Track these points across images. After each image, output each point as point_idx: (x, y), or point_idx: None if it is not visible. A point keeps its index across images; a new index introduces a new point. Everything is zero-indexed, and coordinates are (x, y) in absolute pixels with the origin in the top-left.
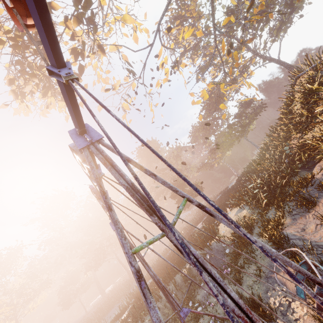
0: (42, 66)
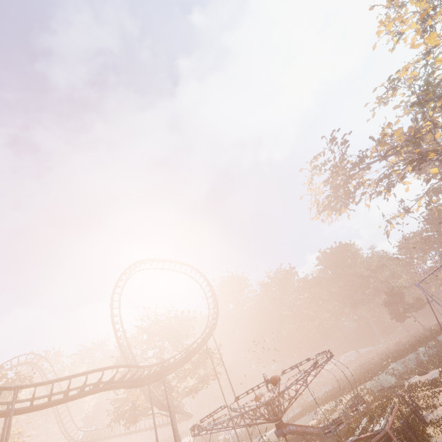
0: (338, 198)
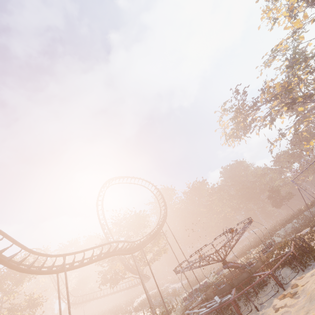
0: (239, 129)
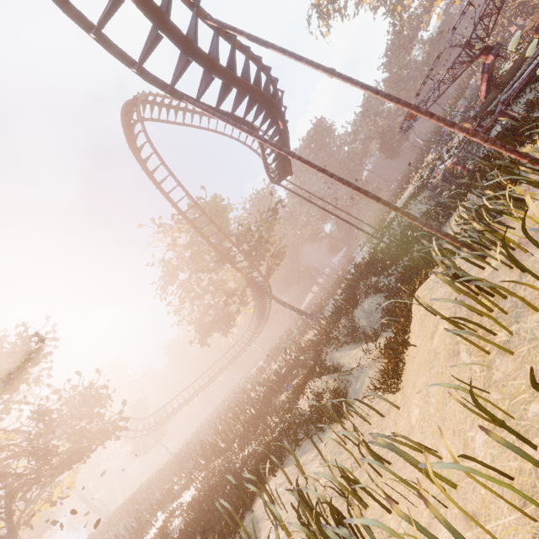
0: None
